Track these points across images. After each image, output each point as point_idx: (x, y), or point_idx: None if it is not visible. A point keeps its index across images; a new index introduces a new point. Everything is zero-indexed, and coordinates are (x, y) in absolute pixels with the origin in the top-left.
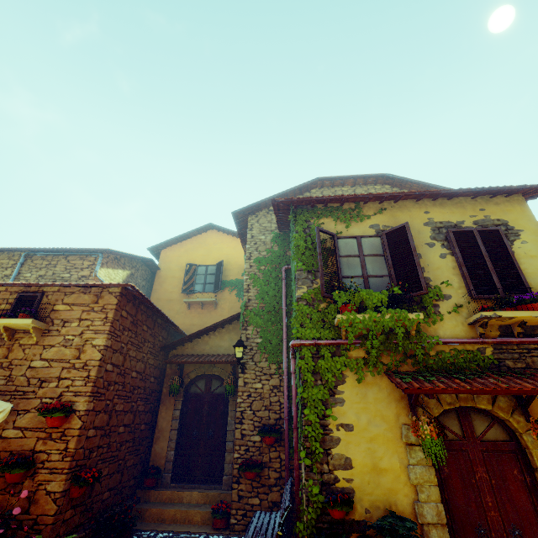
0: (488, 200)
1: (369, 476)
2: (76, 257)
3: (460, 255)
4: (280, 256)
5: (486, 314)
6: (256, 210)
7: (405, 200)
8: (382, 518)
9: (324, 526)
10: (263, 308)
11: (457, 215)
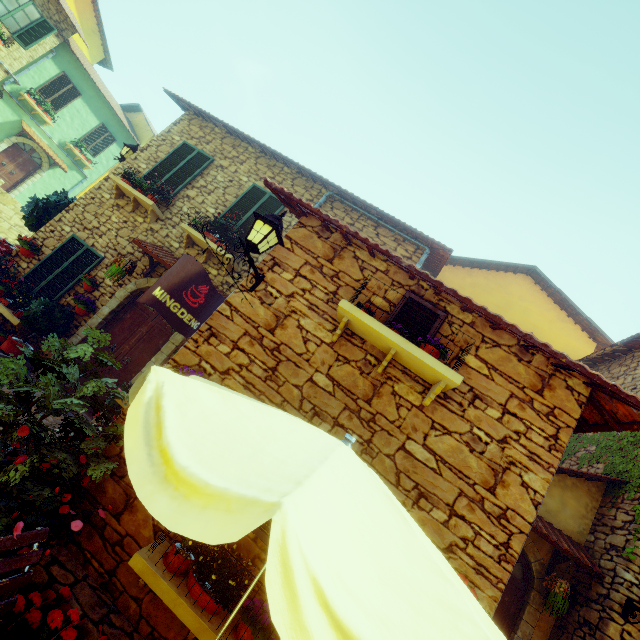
0: None
1: None
2: (389, 234)
3: None
4: None
5: None
6: None
7: None
8: None
9: None
10: None
11: None
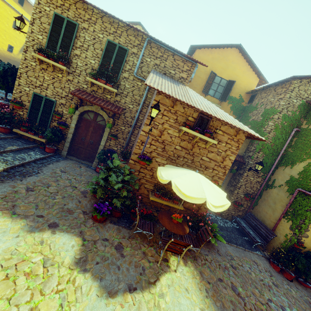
0: None
1: (310, 241)
2: (179, 58)
3: None
4: (296, 119)
5: None
6: (304, 77)
7: None
8: (309, 251)
9: (290, 247)
10: (272, 145)
11: None
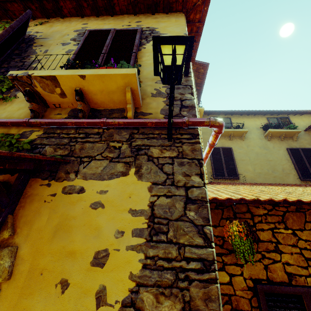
0: (149, 16)
1: None
2: None
3: (79, 46)
4: None
5: (13, 73)
6: None
7: (73, 17)
8: None
9: None
10: None
11: (112, 25)
